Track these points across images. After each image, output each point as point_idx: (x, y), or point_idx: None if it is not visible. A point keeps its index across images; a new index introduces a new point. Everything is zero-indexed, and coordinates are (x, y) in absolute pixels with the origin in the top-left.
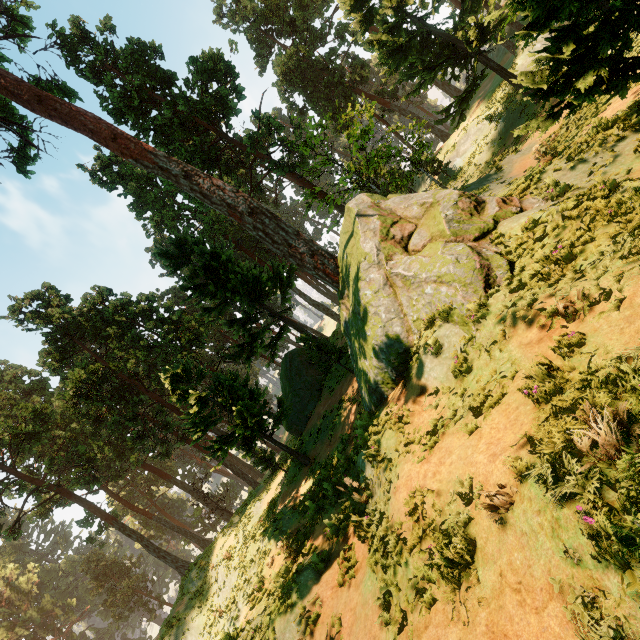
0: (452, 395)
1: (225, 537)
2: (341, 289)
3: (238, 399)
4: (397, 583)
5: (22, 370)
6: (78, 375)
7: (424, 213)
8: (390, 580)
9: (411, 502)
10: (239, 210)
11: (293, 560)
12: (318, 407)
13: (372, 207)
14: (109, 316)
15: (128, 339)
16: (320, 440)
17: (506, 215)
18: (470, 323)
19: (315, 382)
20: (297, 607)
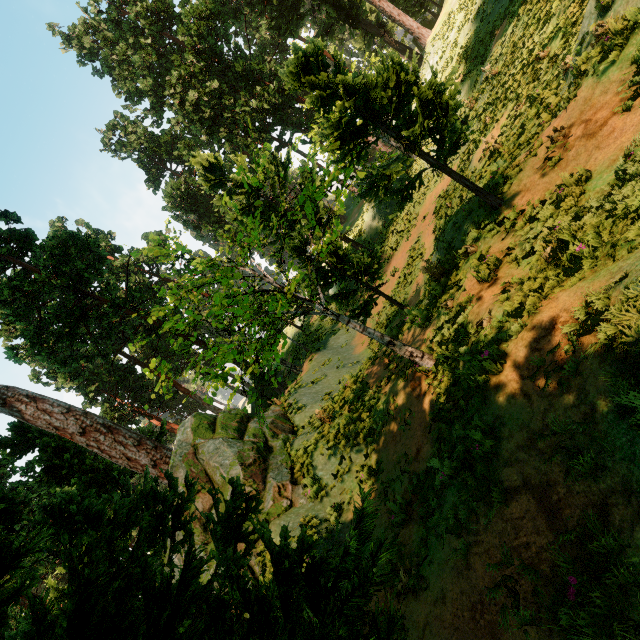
0: None
1: None
2: None
3: None
4: None
5: None
6: None
7: (223, 484)
8: None
9: None
10: (69, 431)
11: None
12: None
13: (186, 459)
14: None
15: None
16: None
17: (277, 512)
18: None
19: None
20: None
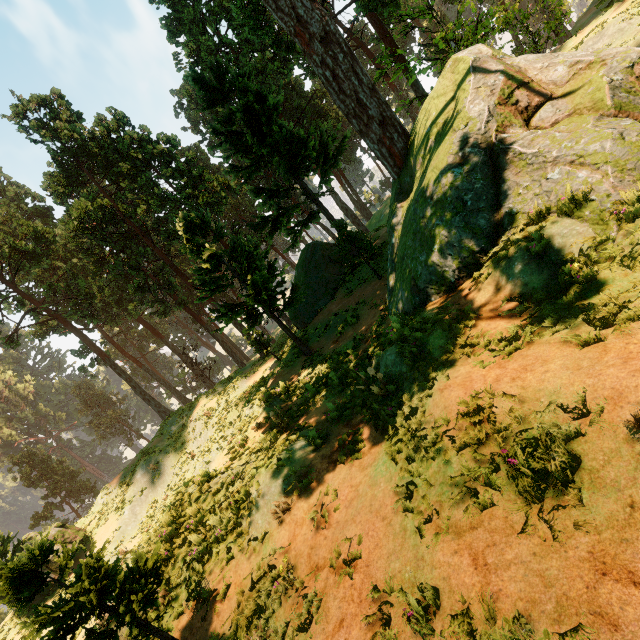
0: (552, 303)
1: (207, 399)
2: (402, 176)
3: (254, 270)
4: (427, 477)
5: (25, 191)
6: (84, 205)
7: (571, 78)
8: (417, 472)
9: (474, 402)
10: (310, 29)
11: (283, 430)
12: (331, 305)
13: (495, 58)
14: (124, 149)
15: (141, 182)
16: (326, 335)
17: None
18: (612, 221)
19: (332, 280)
20: (287, 469)
